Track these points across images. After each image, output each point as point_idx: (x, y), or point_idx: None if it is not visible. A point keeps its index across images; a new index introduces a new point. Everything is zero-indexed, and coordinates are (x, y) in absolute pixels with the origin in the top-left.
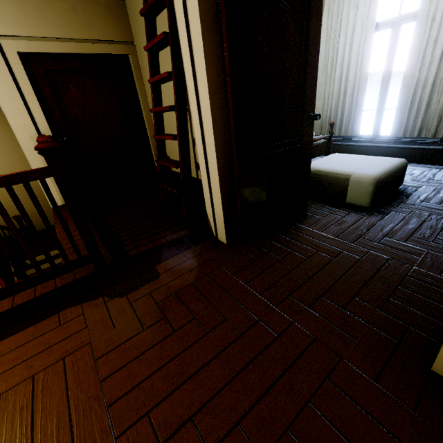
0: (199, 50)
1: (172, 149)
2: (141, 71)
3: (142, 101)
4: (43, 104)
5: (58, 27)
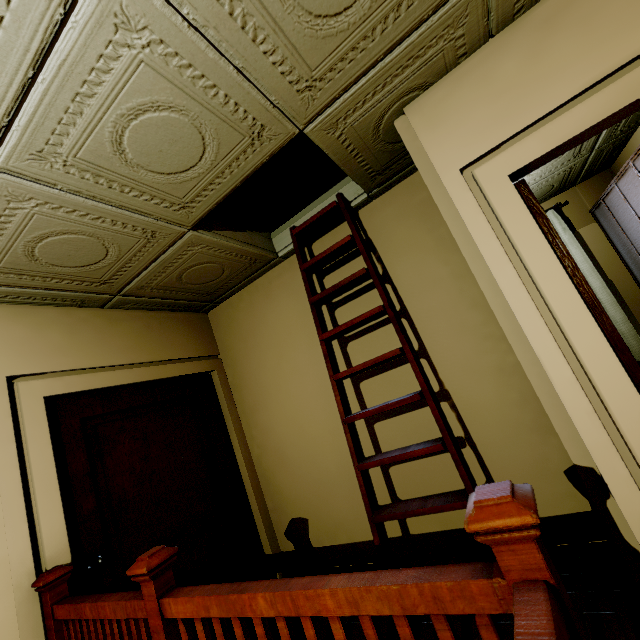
0: (558, 283)
1: (313, 498)
2: (231, 389)
3: (235, 432)
4: (62, 487)
5: (123, 350)
